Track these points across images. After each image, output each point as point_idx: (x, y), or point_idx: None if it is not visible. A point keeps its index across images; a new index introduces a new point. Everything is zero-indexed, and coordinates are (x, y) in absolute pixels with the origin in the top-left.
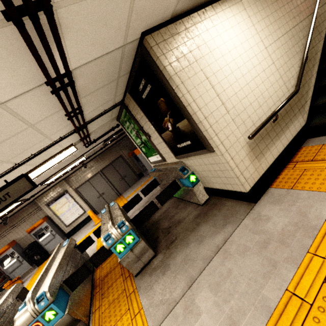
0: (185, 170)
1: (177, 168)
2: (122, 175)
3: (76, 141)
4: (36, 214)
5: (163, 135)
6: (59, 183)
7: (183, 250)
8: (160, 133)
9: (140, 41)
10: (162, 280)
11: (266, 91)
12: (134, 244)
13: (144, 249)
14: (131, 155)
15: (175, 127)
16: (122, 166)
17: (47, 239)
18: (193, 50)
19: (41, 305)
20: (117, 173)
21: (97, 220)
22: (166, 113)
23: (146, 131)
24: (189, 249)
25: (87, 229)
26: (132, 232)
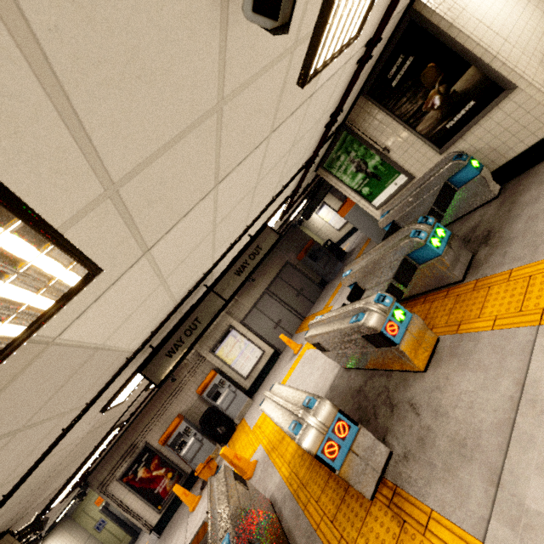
0: (462, 156)
1: (445, 164)
2: (297, 289)
3: (289, 193)
4: (200, 369)
5: (419, 126)
6: (219, 316)
7: (516, 221)
8: (413, 128)
9: (408, 7)
10: (514, 247)
11: (537, 26)
12: (448, 238)
13: (460, 246)
14: (303, 255)
15: (449, 95)
16: (293, 277)
17: (227, 400)
18: (456, 2)
19: (386, 303)
20: (289, 287)
21: (296, 345)
22: (433, 83)
23: (381, 146)
24: (526, 214)
25: (282, 368)
26: (439, 224)
